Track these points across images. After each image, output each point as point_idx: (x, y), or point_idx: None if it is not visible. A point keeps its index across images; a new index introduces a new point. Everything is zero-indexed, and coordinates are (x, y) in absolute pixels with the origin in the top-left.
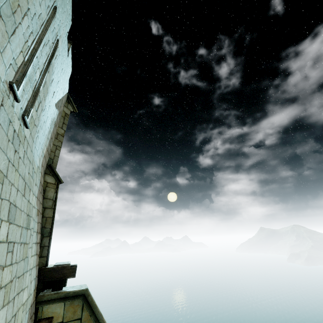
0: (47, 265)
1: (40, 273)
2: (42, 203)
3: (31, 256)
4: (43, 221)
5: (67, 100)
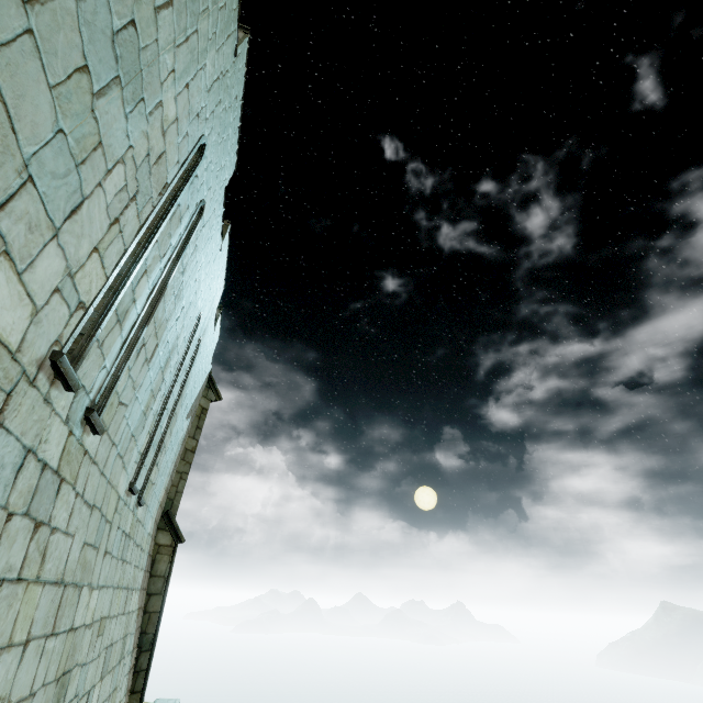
0: None
1: None
2: (147, 586)
3: (119, 702)
4: (144, 620)
5: (208, 383)
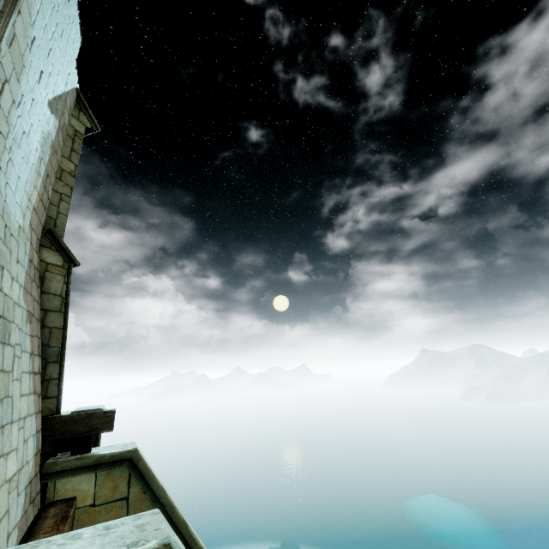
0: (59, 411)
1: (46, 425)
2: (40, 302)
3: (21, 395)
4: (44, 334)
5: (78, 103)
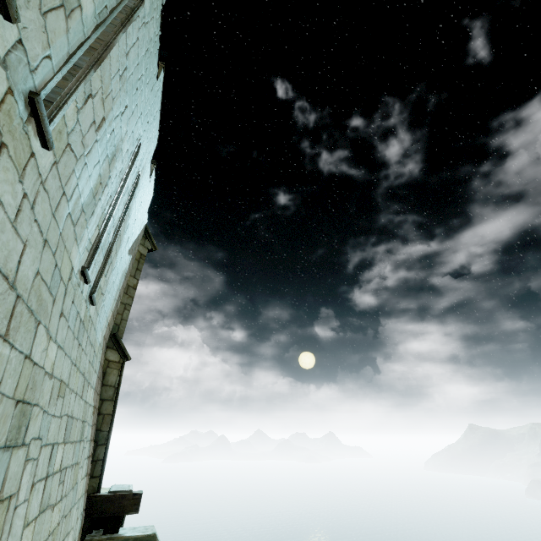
0: (100, 490)
1: (89, 503)
2: (100, 393)
3: (81, 479)
4: (99, 420)
5: (145, 234)
